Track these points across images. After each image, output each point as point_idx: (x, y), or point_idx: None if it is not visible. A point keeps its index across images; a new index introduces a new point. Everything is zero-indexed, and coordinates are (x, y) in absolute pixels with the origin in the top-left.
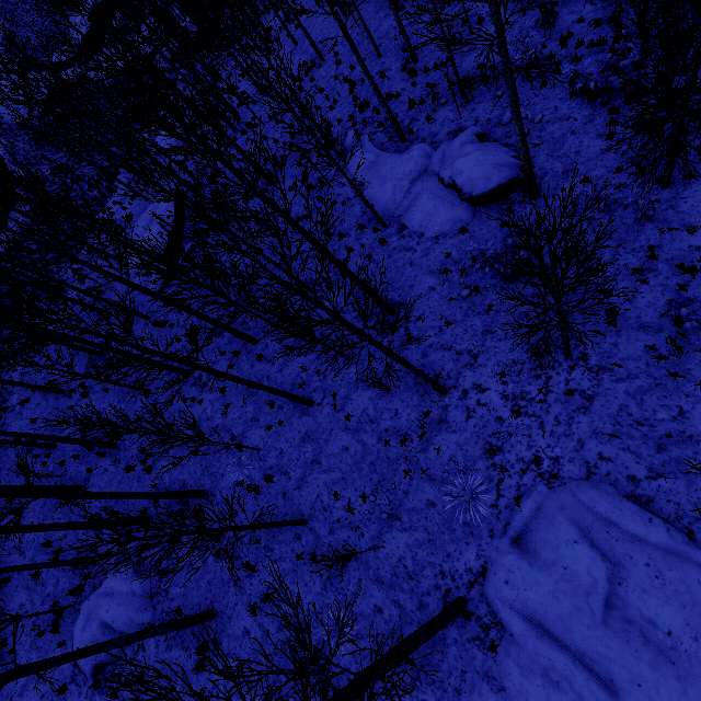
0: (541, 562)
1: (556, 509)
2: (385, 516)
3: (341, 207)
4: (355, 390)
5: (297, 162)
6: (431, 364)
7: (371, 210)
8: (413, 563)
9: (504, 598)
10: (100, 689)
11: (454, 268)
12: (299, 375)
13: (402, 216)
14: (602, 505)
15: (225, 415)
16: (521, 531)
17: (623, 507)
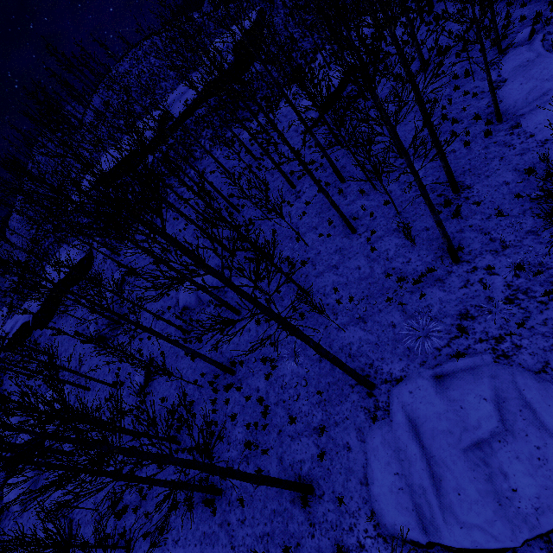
0: (446, 395)
1: (487, 375)
2: (357, 316)
3: (470, 98)
4: (389, 235)
5: (456, 53)
6: (460, 239)
7: (493, 100)
8: (356, 350)
9: (402, 400)
10: (181, 317)
11: (541, 172)
12: (358, 212)
13: (523, 115)
14: (533, 393)
15: (300, 219)
16: (447, 374)
17: (552, 405)
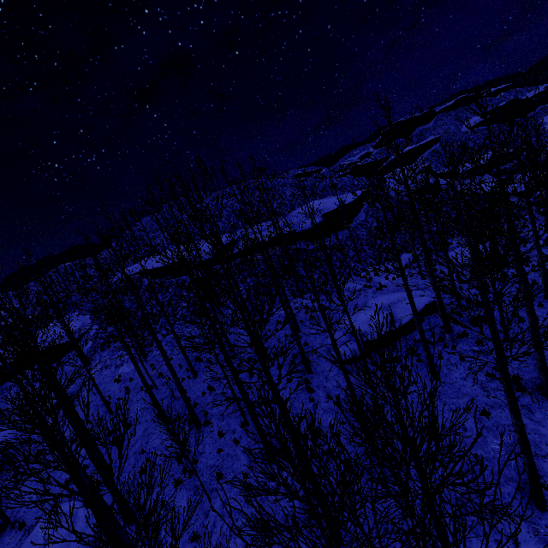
0: None
1: None
2: None
3: None
4: None
5: None
6: None
7: None
8: None
9: None
10: None
11: None
12: None
13: None
14: None
15: None
16: None
17: None
